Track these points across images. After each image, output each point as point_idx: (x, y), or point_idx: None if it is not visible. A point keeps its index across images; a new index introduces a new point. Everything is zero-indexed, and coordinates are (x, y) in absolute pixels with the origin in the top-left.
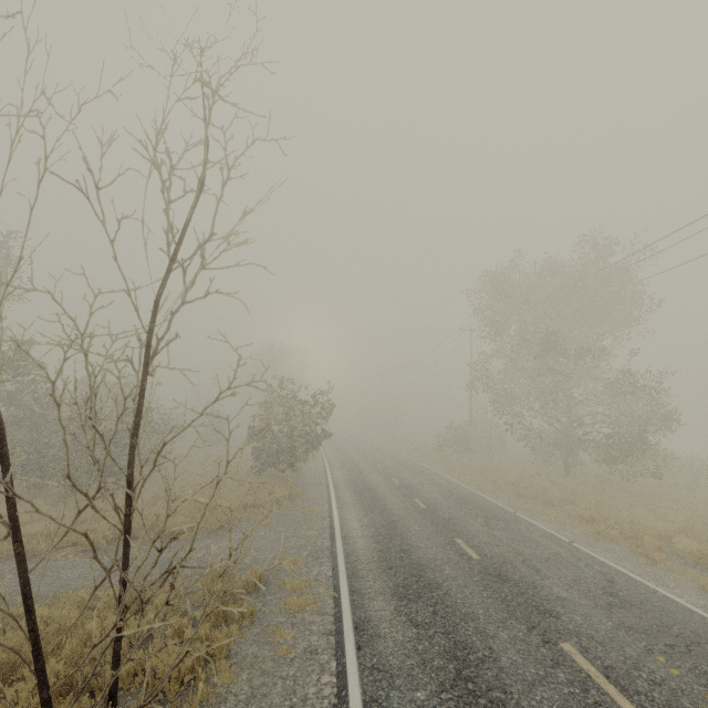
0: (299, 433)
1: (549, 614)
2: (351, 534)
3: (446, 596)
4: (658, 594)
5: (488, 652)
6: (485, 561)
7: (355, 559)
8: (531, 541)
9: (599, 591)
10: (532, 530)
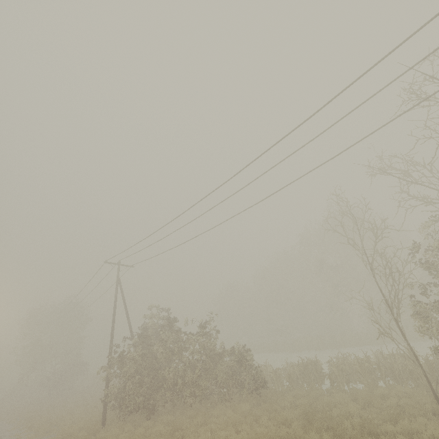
0: None
1: None
2: None
3: None
4: None
5: None
6: None
7: None
8: None
9: None
10: None
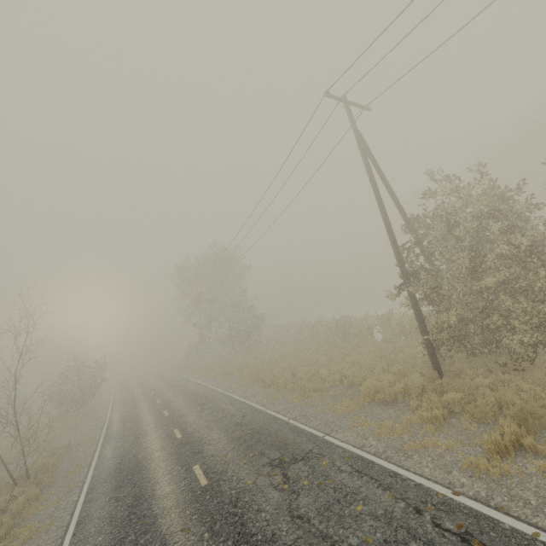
0: (83, 385)
1: (168, 406)
2: (113, 418)
3: (139, 417)
4: (208, 388)
5: (142, 421)
6: (161, 402)
7: (112, 423)
8: (186, 388)
9: (190, 394)
10: (192, 384)
